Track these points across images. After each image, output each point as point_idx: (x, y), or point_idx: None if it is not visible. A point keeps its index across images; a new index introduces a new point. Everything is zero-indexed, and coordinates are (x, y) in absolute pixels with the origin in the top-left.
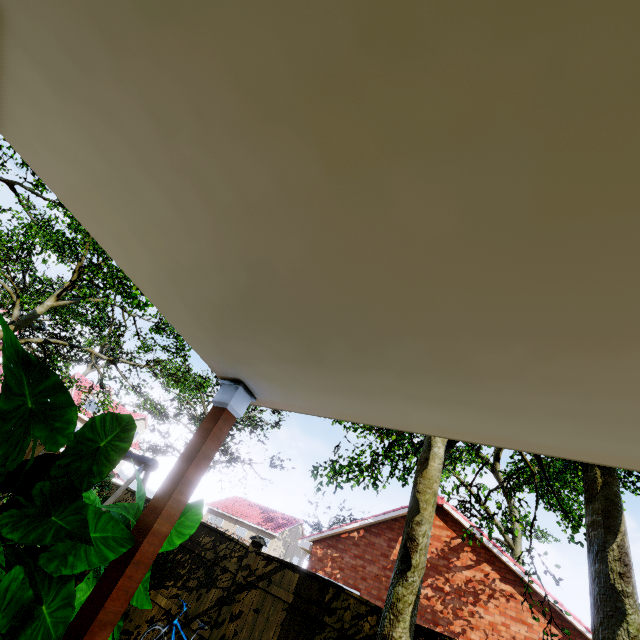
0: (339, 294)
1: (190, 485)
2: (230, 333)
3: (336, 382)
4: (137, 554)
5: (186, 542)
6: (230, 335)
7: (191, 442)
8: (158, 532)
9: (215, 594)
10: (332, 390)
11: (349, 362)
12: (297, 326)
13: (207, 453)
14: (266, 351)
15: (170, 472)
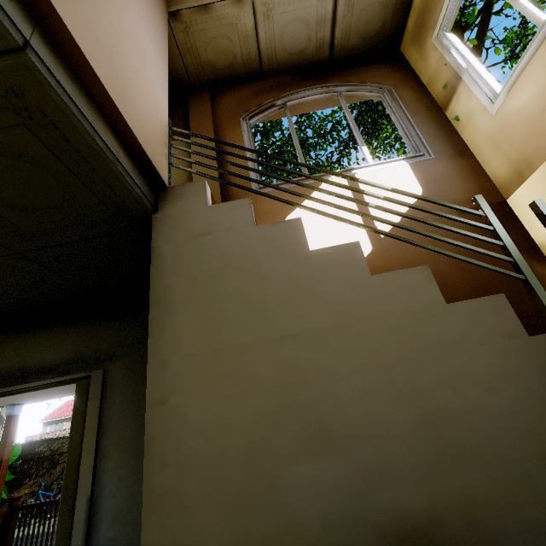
0: (32, 393)
1: (11, 443)
2: (2, 401)
3: (49, 396)
4: (2, 467)
5: (27, 457)
6: (3, 401)
7: (4, 432)
8: (6, 459)
9: (61, 467)
10: (50, 397)
11: (48, 394)
12: (25, 396)
13: (12, 431)
14: (19, 399)
15: (0, 444)
